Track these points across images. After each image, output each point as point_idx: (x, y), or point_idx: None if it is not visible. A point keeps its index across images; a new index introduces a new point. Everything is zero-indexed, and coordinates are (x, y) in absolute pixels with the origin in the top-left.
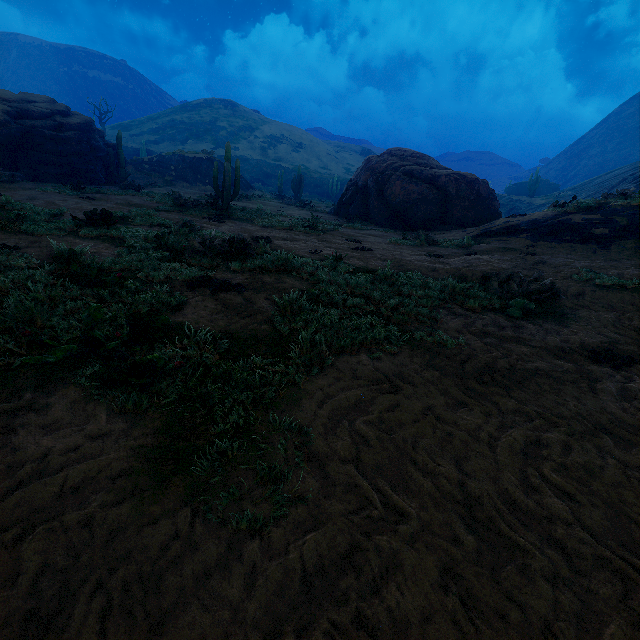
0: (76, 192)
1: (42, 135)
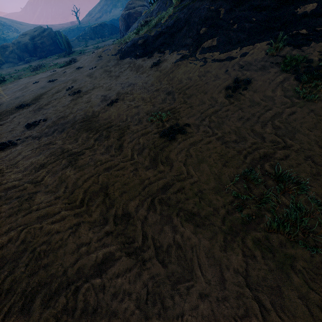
0: (42, 60)
1: (38, 43)
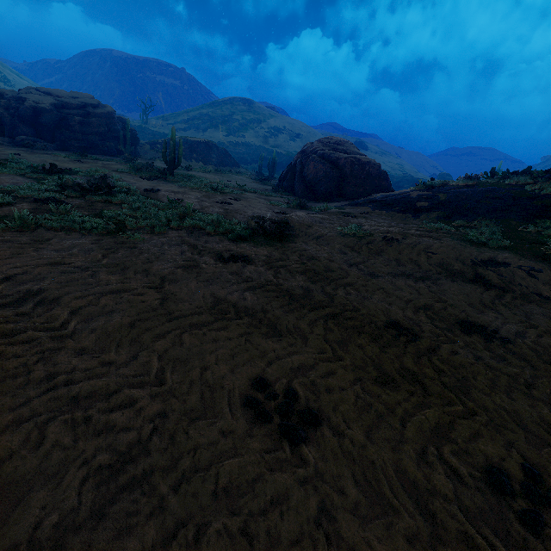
0: (75, 157)
1: (73, 120)
